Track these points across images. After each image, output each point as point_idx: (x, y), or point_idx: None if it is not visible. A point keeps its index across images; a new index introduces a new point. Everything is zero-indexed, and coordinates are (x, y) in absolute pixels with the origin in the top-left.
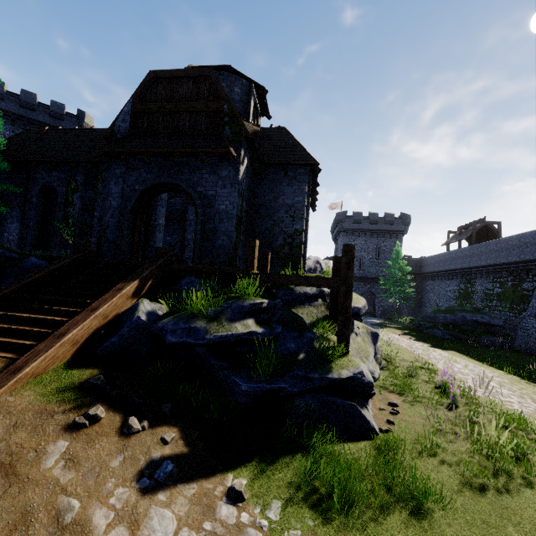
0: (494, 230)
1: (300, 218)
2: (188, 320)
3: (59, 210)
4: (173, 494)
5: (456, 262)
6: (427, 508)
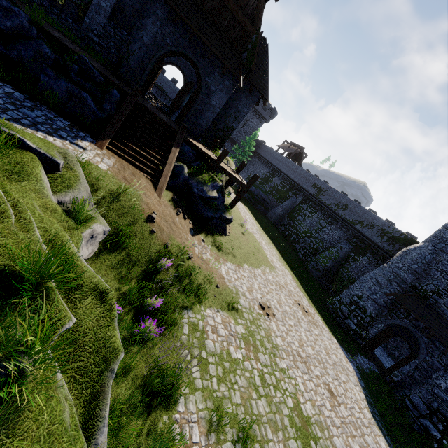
0: (302, 157)
1: (239, 121)
2: (202, 185)
3: None
4: (195, 238)
5: (275, 161)
6: (236, 255)
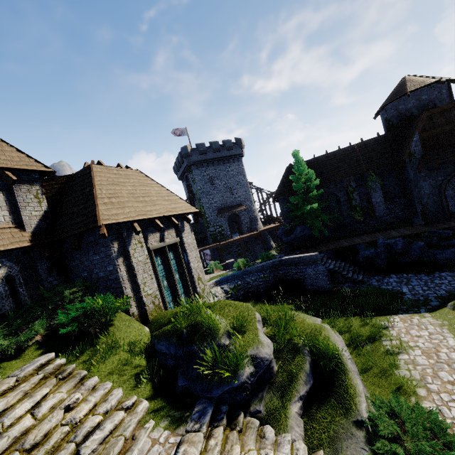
0: None
1: None
2: None
3: (344, 205)
4: None
5: None
6: None
